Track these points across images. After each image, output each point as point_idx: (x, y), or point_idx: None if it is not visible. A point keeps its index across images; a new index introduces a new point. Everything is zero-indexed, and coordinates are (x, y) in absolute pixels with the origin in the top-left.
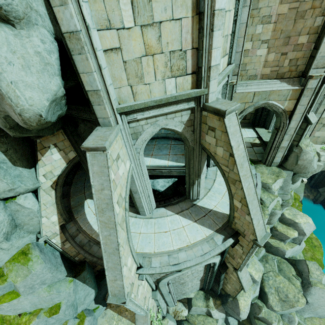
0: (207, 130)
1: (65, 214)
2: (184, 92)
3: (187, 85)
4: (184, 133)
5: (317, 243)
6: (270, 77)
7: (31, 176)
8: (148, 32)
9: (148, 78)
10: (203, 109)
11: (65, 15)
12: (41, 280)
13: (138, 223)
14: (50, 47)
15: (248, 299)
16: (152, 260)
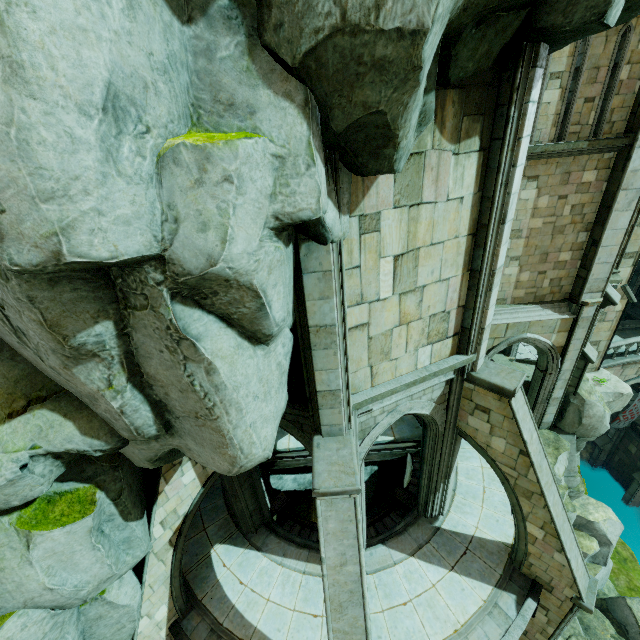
0: (473, 409)
1: (181, 595)
2: (444, 362)
3: (446, 350)
4: (432, 415)
5: (627, 552)
6: (525, 301)
7: (144, 533)
8: (406, 299)
9: (396, 352)
10: (466, 380)
11: (322, 309)
12: None
13: None
14: (287, 348)
15: None
16: None
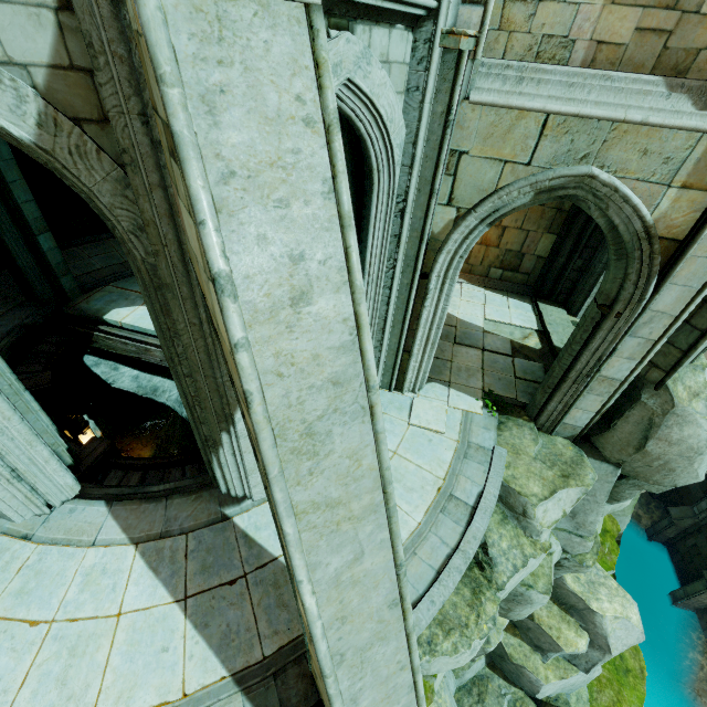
0: (170, 158)
1: None
2: None
3: None
4: (61, 159)
5: (635, 663)
6: (628, 66)
7: None
8: None
9: None
10: None
11: None
12: None
13: None
14: None
15: None
16: None
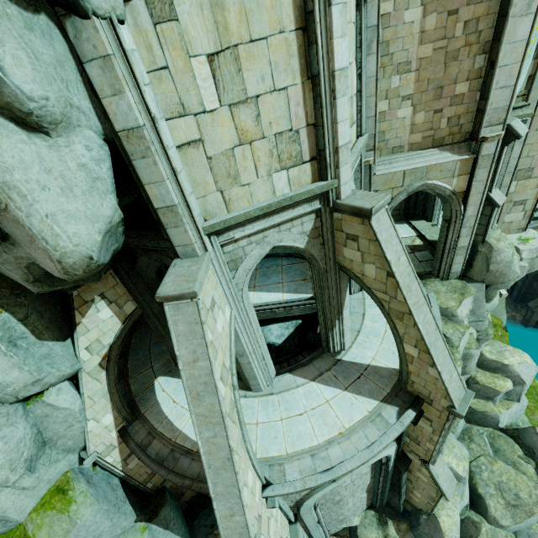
0: (345, 240)
1: (125, 408)
2: (303, 188)
3: (306, 178)
4: (308, 249)
5: None
6: (423, 147)
7: (67, 353)
8: (240, 113)
9: (246, 176)
10: (334, 210)
11: (121, 108)
12: (94, 536)
13: (251, 406)
14: (98, 155)
15: (454, 513)
16: (285, 469)
